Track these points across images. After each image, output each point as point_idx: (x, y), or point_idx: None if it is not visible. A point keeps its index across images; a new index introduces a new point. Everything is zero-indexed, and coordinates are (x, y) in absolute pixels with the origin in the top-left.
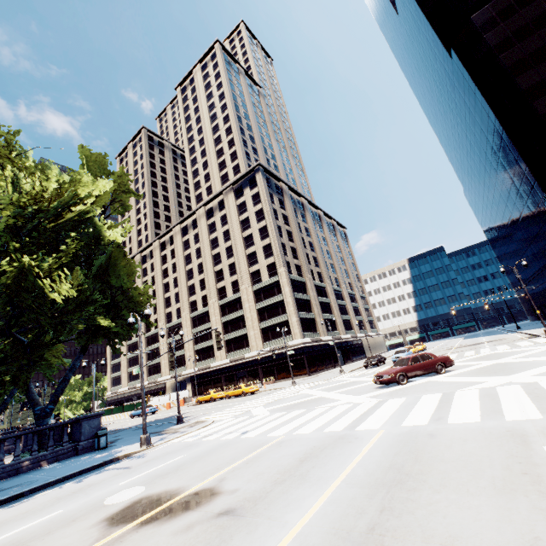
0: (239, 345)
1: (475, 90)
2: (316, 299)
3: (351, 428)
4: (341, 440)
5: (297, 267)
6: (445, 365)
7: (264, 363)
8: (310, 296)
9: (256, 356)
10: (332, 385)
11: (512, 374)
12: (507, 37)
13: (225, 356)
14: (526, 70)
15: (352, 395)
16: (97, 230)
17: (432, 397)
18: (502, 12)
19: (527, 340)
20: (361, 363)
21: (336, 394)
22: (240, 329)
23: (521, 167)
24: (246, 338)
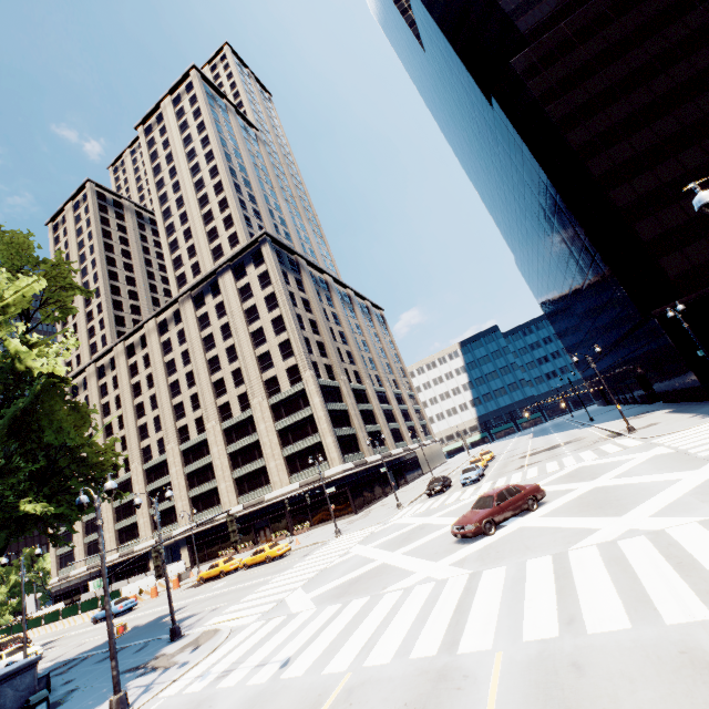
0: (255, 484)
1: (522, 145)
2: (356, 408)
3: (449, 649)
4: (444, 684)
5: (327, 368)
6: (537, 498)
7: (292, 505)
8: (347, 405)
9: (281, 496)
10: (392, 535)
11: (624, 511)
12: (551, 88)
13: (236, 501)
14: (575, 126)
15: (428, 559)
16: (13, 357)
17: (542, 564)
18: (544, 58)
19: (611, 442)
20: (420, 487)
21: (404, 558)
22: (255, 461)
23: (580, 236)
24: (264, 472)
